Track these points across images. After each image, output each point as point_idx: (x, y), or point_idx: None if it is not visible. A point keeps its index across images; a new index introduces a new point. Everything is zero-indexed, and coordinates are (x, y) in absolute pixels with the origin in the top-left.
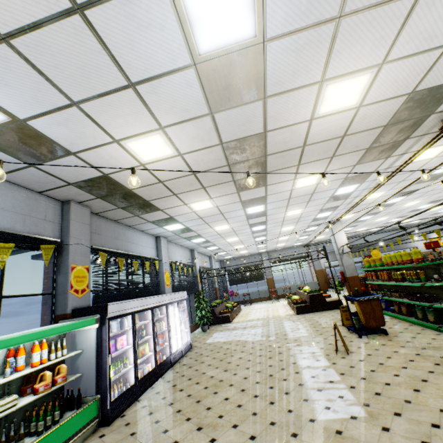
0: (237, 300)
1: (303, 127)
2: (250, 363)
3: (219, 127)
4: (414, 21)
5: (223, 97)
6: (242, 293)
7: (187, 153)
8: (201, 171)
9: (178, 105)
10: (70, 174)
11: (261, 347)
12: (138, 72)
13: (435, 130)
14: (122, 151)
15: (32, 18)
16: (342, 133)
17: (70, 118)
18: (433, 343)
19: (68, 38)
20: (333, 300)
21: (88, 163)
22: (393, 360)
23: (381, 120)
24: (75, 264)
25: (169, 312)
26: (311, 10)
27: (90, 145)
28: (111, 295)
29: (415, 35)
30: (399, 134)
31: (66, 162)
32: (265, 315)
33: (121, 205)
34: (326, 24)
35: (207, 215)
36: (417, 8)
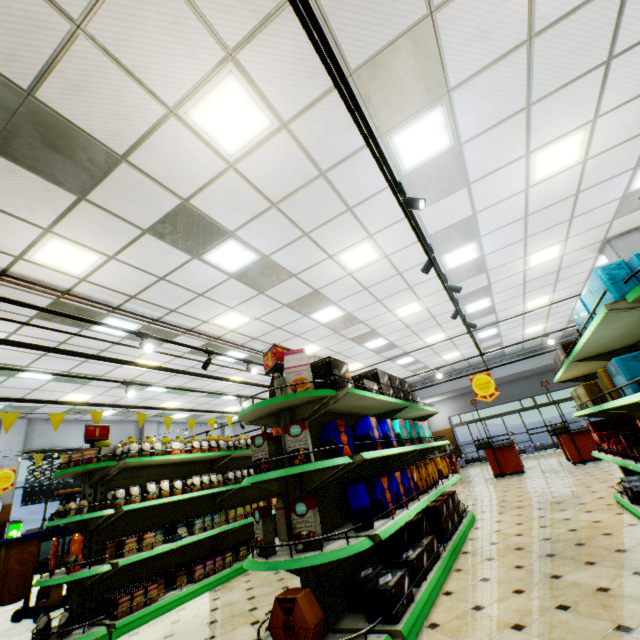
0: None
1: None
2: None
3: None
4: None
5: None
6: None
7: None
8: None
9: None
10: None
11: None
12: None
13: None
14: None
15: None
16: None
17: None
18: None
19: None
20: None
21: None
22: None
23: None
24: None
25: None
26: None
27: None
28: None
29: None
30: None
31: None
32: None
33: None
34: None
35: None
36: None
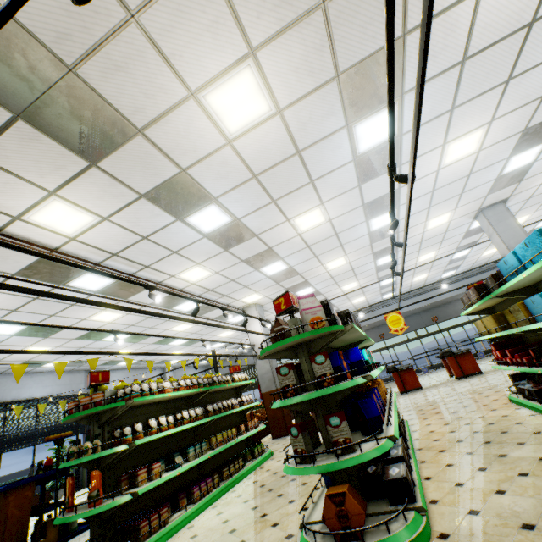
0: None
1: None
2: None
3: None
4: None
5: None
6: None
7: None
8: None
9: None
10: None
11: None
12: None
13: None
14: None
15: None
16: None
17: None
18: None
19: None
20: None
21: None
22: None
23: None
24: None
25: None
26: None
27: None
28: None
29: None
30: None
31: None
32: None
33: None
34: None
35: None
36: None
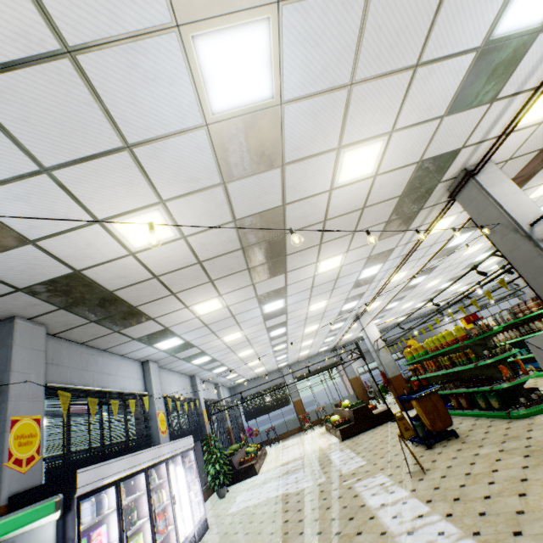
0: (258, 440)
1: (323, 198)
2: (303, 525)
3: (232, 200)
4: (413, 93)
5: (237, 163)
6: (264, 430)
7: (192, 234)
8: (237, 227)
9: (185, 173)
10: (22, 274)
11: (310, 496)
12: (137, 131)
13: (444, 200)
14: (105, 235)
15: (2, 57)
16: (361, 204)
17: (35, 189)
18: (510, 433)
19: (49, 85)
20: (382, 410)
21: (52, 255)
22: (478, 465)
23: (396, 190)
24: (17, 416)
25: (170, 473)
26: (326, 75)
27: (59, 228)
28: (76, 461)
29: (416, 106)
30: (414, 205)
31: (18, 255)
32: (302, 452)
33: (95, 317)
34: (340, 90)
35: (214, 320)
36: (415, 82)
